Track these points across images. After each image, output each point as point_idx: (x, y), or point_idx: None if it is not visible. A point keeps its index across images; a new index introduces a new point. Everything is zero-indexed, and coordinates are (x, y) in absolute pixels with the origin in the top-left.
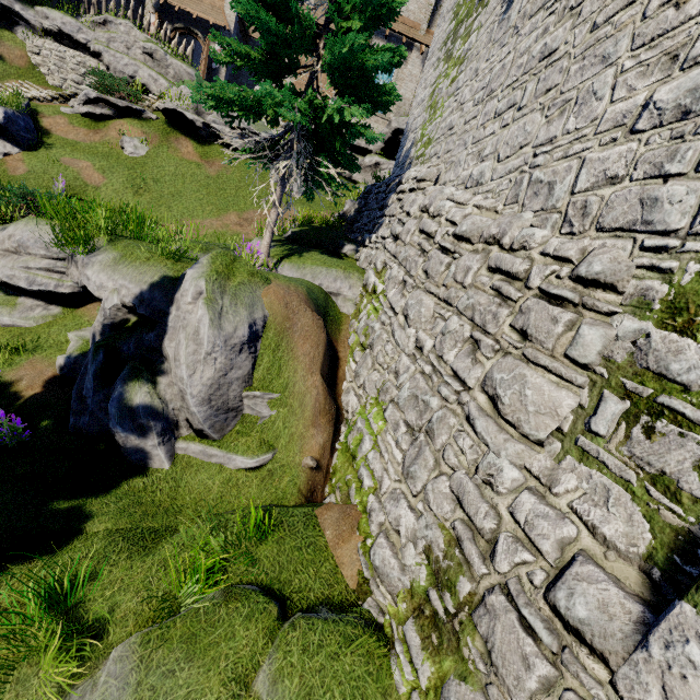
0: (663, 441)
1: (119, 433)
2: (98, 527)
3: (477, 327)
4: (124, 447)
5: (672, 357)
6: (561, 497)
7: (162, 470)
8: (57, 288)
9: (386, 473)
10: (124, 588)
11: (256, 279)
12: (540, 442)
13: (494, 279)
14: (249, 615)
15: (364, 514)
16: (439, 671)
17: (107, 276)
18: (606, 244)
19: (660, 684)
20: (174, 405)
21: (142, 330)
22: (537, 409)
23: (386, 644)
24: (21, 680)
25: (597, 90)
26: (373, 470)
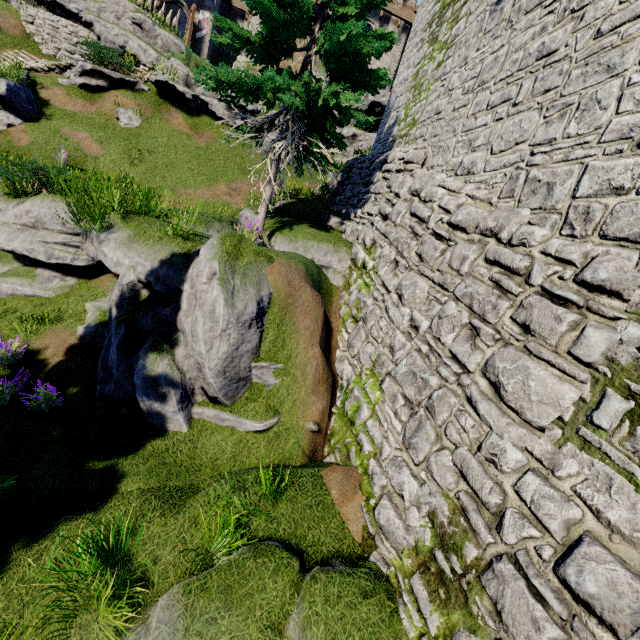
0: None
1: (145, 402)
2: (132, 487)
3: (475, 314)
4: (148, 413)
5: None
6: (564, 480)
7: (181, 433)
8: (73, 261)
9: (386, 440)
10: (162, 543)
11: (261, 258)
12: (542, 428)
13: (493, 271)
14: (276, 569)
15: (365, 476)
16: (447, 621)
17: (123, 253)
18: (610, 252)
19: None
20: (190, 375)
21: (158, 305)
22: (540, 399)
23: (394, 594)
24: (83, 625)
25: (601, 99)
26: (373, 437)
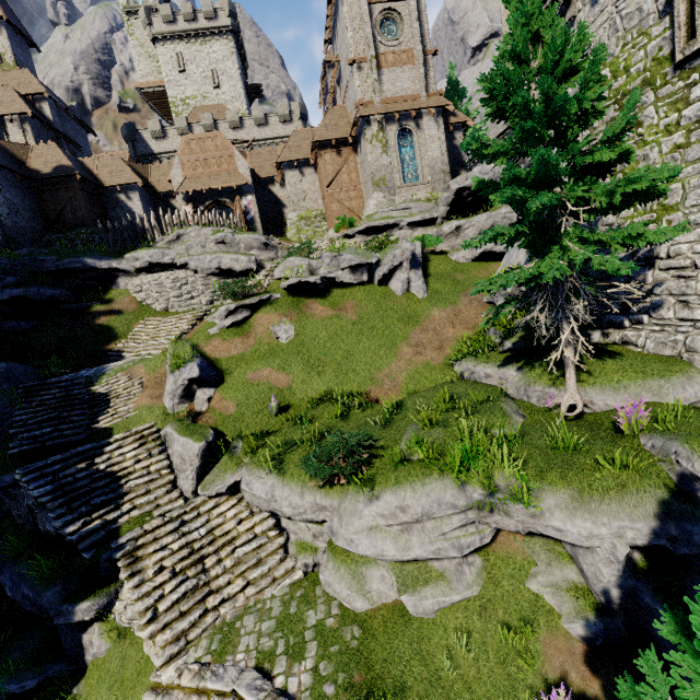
0: None
1: None
2: None
3: None
4: None
5: None
6: None
7: None
8: (481, 541)
9: None
10: None
11: None
12: None
13: None
14: None
15: None
16: None
17: (588, 521)
18: None
19: None
20: None
21: (685, 569)
22: None
23: None
24: None
25: None
26: None
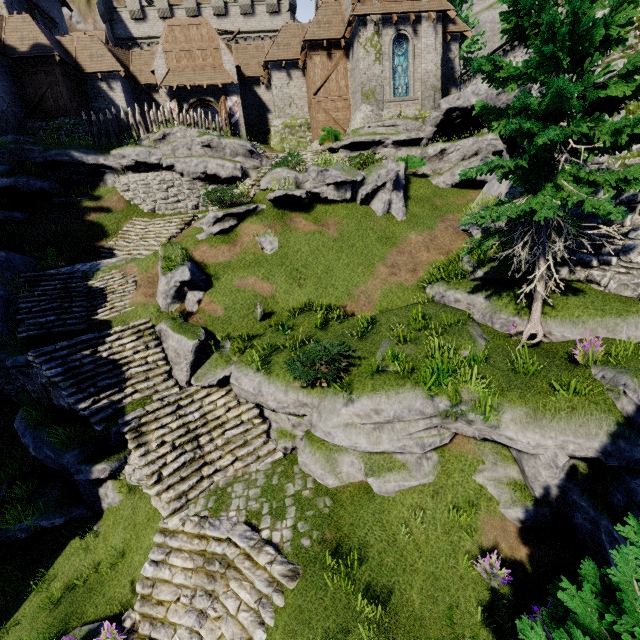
0: None
1: None
2: None
3: None
4: None
5: None
6: None
7: None
8: (441, 442)
9: None
10: None
11: None
12: None
13: None
14: None
15: None
16: None
17: (538, 434)
18: None
19: None
20: None
21: (611, 477)
22: None
23: None
24: None
25: None
26: None
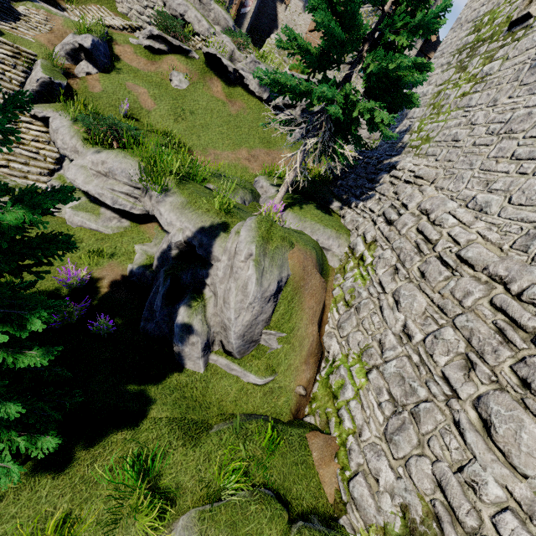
0: None
1: (179, 346)
2: (162, 414)
3: (472, 348)
4: (178, 354)
5: None
6: None
7: (198, 373)
8: (131, 209)
9: (366, 425)
10: (183, 471)
11: (285, 243)
12: (526, 476)
13: (498, 317)
14: (271, 517)
15: (342, 447)
16: None
17: (176, 216)
18: None
19: None
20: (214, 329)
21: (197, 265)
22: (529, 452)
23: None
24: (124, 526)
25: None
26: (354, 417)
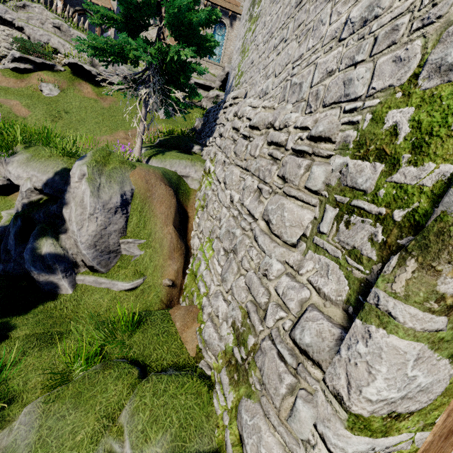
0: (354, 228)
1: (33, 271)
2: (20, 333)
3: (261, 181)
4: (38, 281)
5: (358, 175)
6: (303, 275)
7: (67, 295)
8: None
9: (213, 282)
10: (34, 369)
11: (125, 165)
12: (294, 244)
13: (270, 149)
14: (118, 376)
15: (201, 310)
16: (238, 395)
17: (22, 169)
18: (327, 114)
19: (345, 372)
20: (72, 251)
21: (49, 204)
22: (291, 224)
23: (211, 386)
24: None
25: (323, 19)
26: (206, 282)
